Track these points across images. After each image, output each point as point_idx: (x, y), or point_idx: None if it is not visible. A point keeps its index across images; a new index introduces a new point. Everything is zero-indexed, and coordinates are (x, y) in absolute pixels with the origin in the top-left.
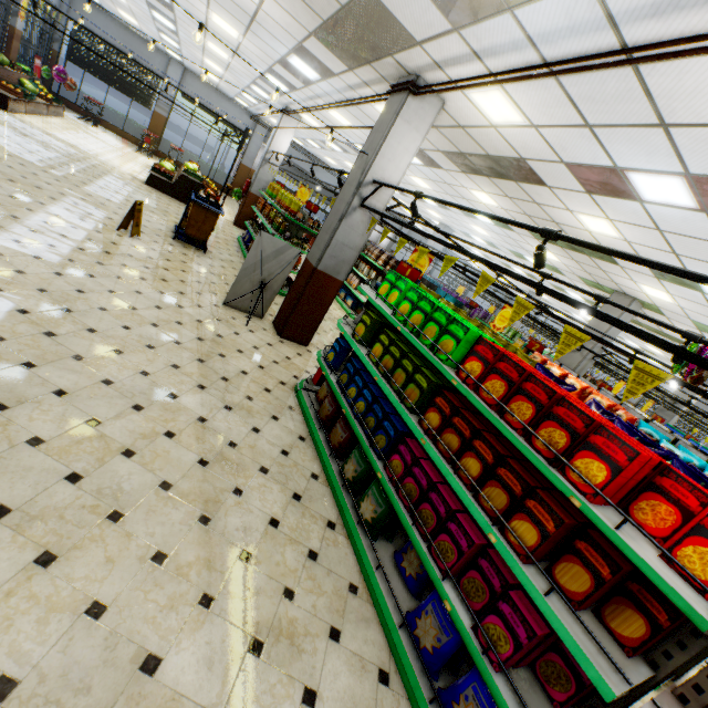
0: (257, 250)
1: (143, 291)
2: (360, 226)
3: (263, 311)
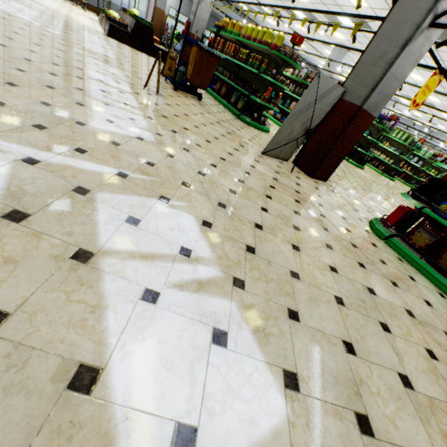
0: (307, 95)
1: (222, 156)
2: (416, 52)
3: (290, 154)
